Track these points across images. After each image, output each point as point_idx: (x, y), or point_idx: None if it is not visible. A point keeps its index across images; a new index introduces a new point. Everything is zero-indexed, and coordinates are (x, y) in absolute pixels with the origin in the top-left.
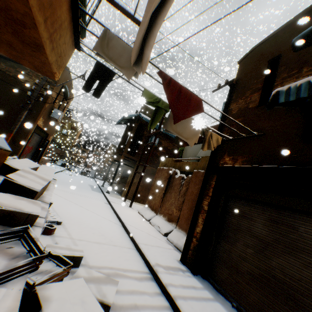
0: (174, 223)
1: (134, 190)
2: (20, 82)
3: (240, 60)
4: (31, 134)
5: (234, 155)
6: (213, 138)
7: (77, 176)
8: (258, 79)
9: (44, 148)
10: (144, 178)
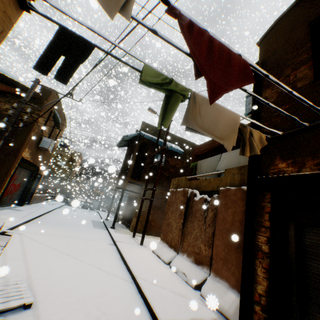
0: (206, 266)
1: (143, 221)
2: (0, 111)
3: (259, 41)
4: (15, 169)
5: (293, 157)
6: (255, 137)
7: (78, 211)
8: (298, 50)
9: (36, 184)
10: (154, 205)
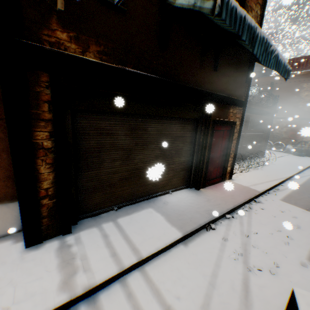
0: None
1: None
2: None
3: None
4: None
5: (78, 31)
6: None
7: None
8: None
9: None
10: None
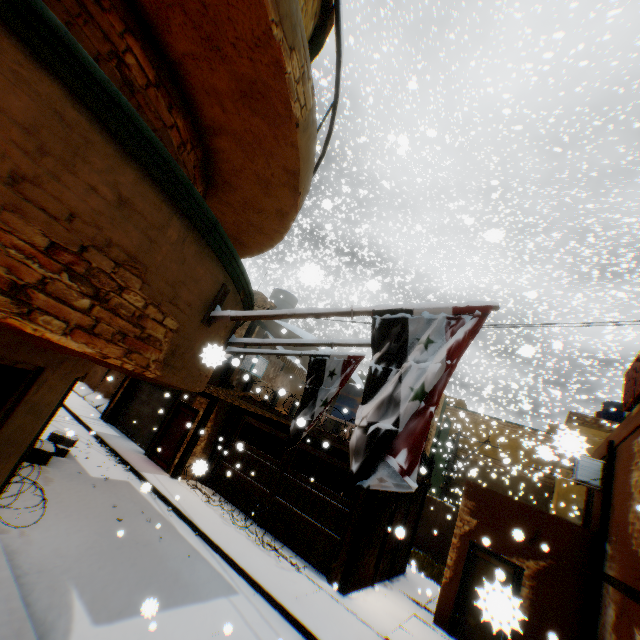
0: (109, 398)
1: None
2: None
3: None
4: None
5: None
6: None
7: None
8: None
9: None
10: None
